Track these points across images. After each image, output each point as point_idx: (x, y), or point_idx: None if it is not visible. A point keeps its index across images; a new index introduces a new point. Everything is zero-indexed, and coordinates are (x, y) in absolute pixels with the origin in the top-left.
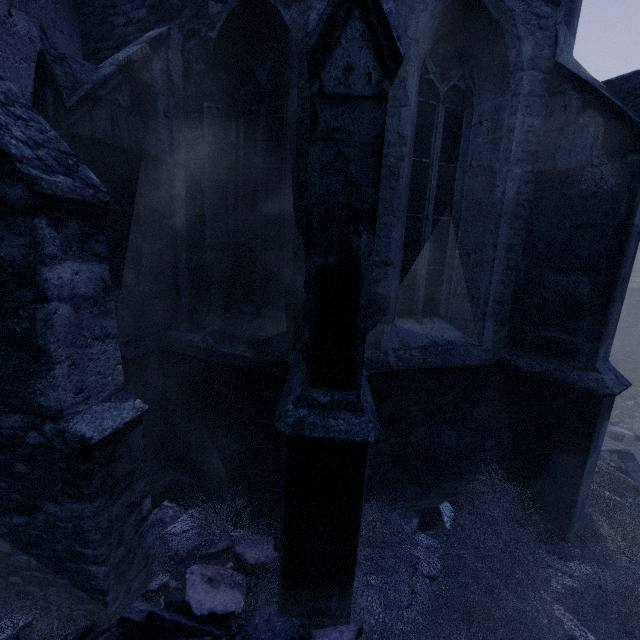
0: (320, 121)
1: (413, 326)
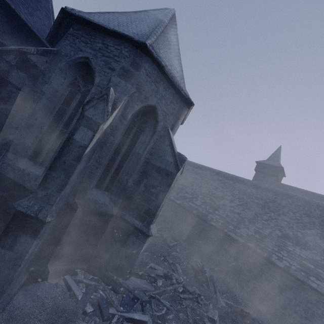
0: None
1: (29, 164)
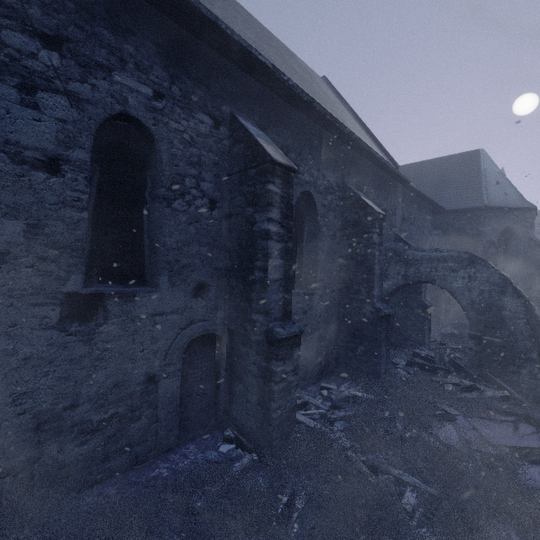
0: (487, 256)
1: None
